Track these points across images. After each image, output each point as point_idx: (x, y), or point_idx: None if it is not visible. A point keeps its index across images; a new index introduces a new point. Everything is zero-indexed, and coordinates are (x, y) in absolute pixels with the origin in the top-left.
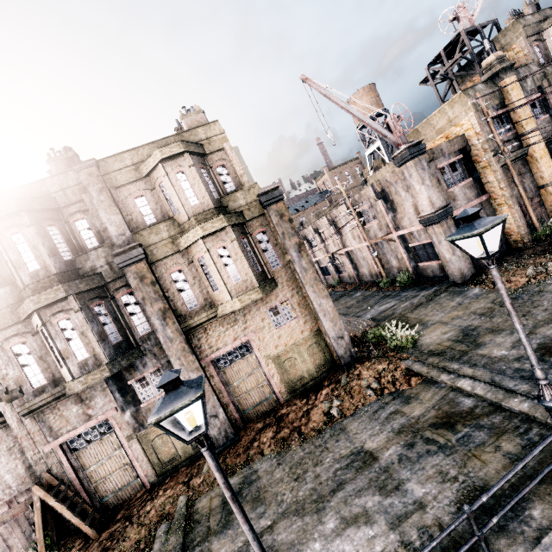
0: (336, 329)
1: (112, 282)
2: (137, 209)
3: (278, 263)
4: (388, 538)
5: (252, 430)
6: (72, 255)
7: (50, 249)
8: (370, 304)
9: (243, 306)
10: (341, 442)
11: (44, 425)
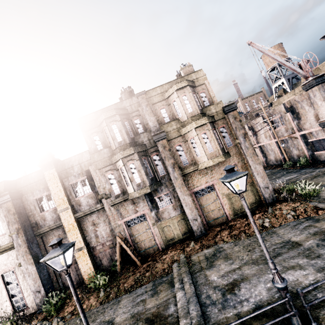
0: (264, 183)
1: (149, 149)
2: (161, 114)
3: (231, 144)
4: (317, 275)
5: (214, 230)
6: (133, 135)
7: (126, 132)
8: (277, 176)
9: (214, 164)
10: (274, 237)
11: (118, 212)
